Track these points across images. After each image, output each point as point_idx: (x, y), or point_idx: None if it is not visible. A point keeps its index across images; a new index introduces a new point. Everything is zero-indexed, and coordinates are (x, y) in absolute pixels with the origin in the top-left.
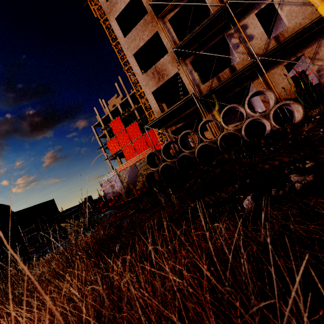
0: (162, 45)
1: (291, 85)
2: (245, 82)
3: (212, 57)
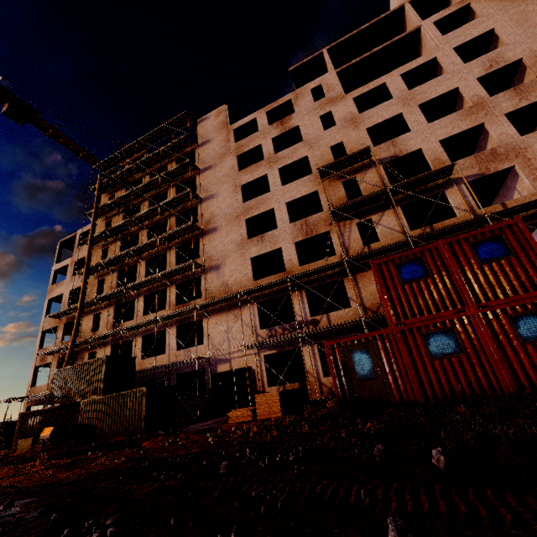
0: None
1: None
2: None
3: None
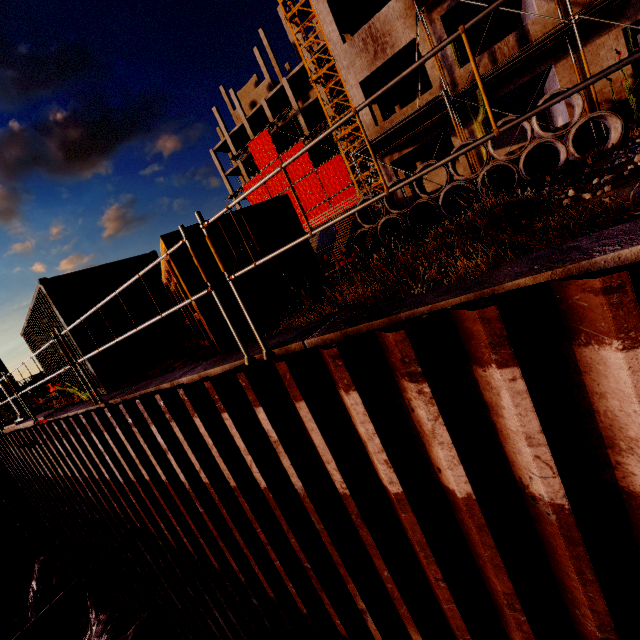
0: None
1: (624, 75)
2: (541, 65)
3: (485, 1)
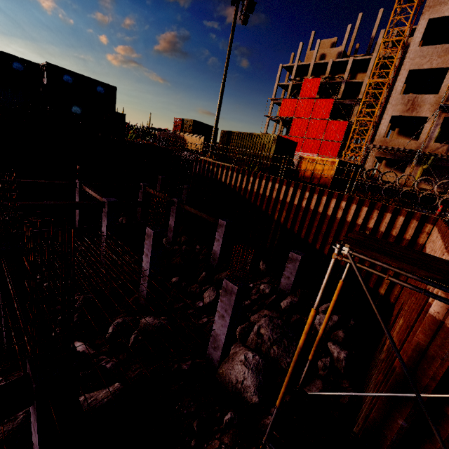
0: (442, 72)
1: None
2: None
3: None
